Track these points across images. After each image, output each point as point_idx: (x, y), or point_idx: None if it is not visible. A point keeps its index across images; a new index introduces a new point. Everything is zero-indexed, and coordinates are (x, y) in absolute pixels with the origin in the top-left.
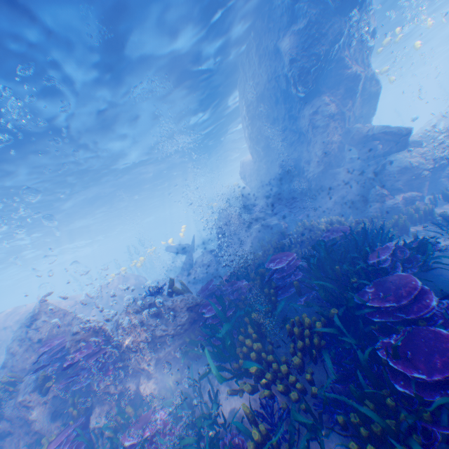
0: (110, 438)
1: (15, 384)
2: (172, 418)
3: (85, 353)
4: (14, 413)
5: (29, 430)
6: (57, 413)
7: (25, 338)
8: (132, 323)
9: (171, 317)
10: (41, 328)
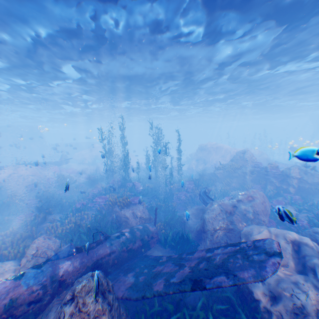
0: (275, 193)
1: (239, 167)
2: (300, 198)
3: (275, 171)
4: (240, 174)
5: (242, 180)
6: (251, 181)
7: (241, 157)
8: (295, 171)
9: (309, 177)
10: (247, 156)
